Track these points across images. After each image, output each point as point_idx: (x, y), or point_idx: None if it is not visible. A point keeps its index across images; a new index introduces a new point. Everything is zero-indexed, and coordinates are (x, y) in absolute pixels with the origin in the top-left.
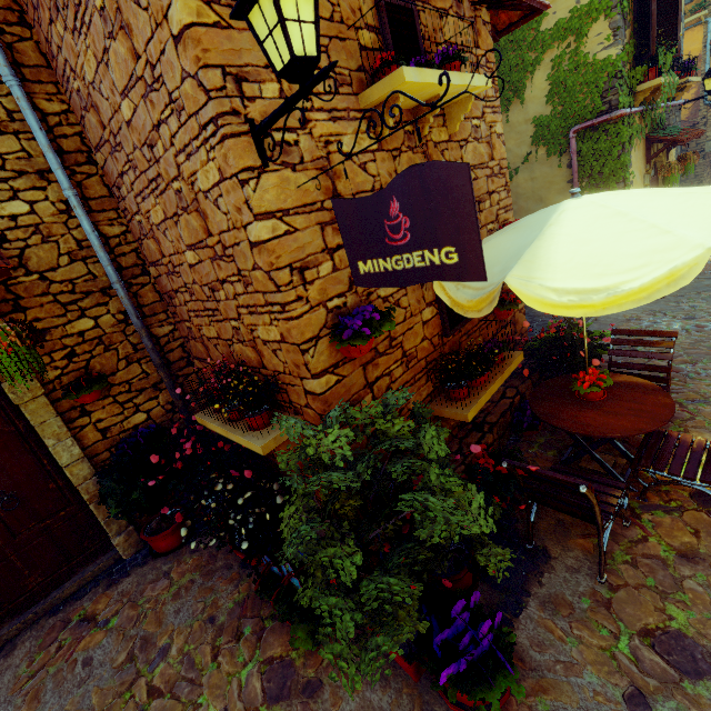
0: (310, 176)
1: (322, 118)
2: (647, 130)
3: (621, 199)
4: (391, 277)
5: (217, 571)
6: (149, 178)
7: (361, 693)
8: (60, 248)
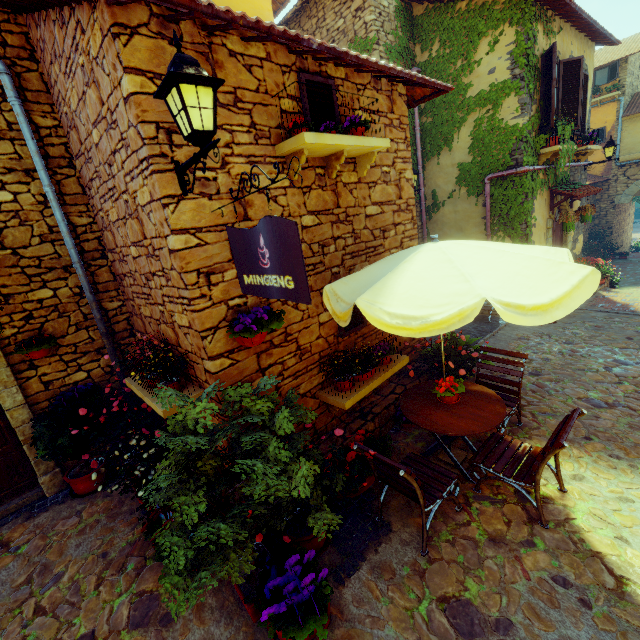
0: (224, 203)
1: (241, 161)
2: (551, 184)
3: (460, 248)
4: (264, 290)
5: (120, 514)
6: (109, 187)
7: (207, 627)
8: (34, 231)
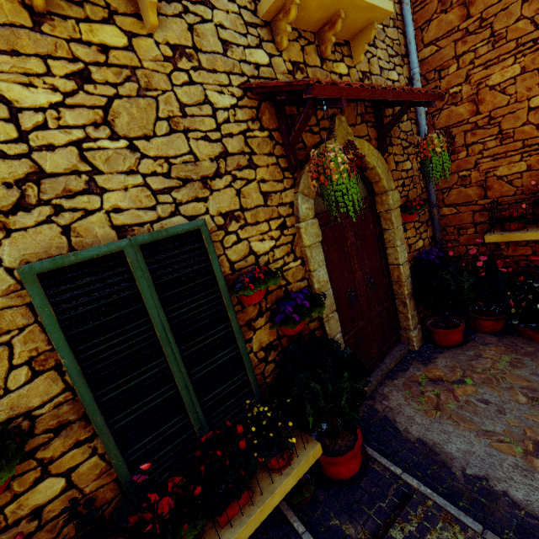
0: None
1: None
2: None
3: None
4: None
5: (535, 353)
6: (521, 42)
7: None
8: None
